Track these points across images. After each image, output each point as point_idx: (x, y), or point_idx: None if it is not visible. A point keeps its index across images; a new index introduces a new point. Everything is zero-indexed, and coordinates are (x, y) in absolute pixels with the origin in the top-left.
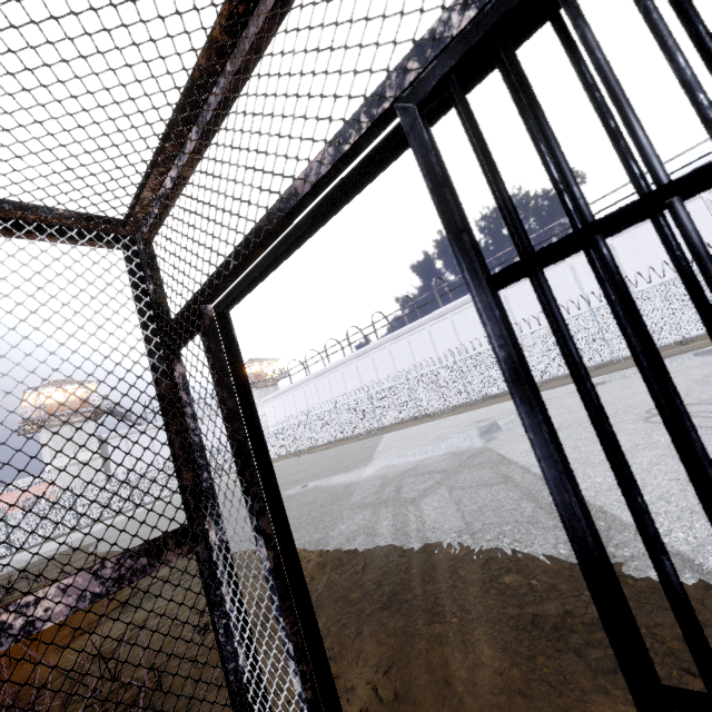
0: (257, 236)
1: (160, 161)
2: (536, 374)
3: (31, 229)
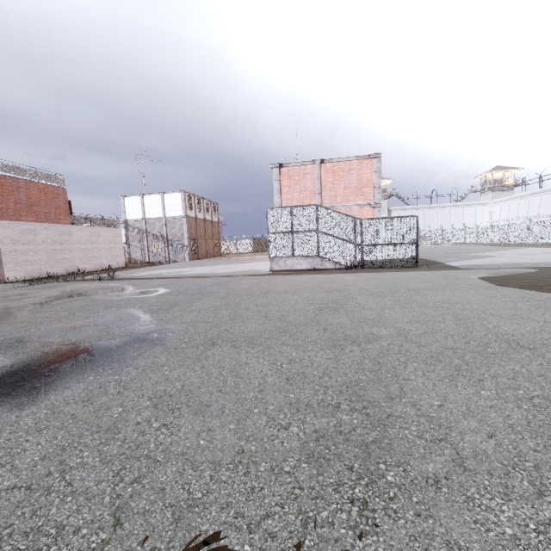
0: None
1: None
2: None
3: None
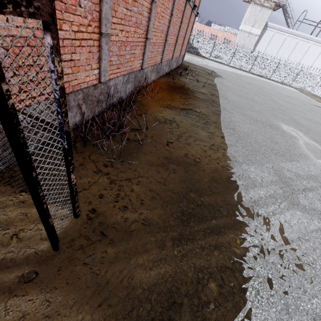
0: None
1: None
2: None
3: None
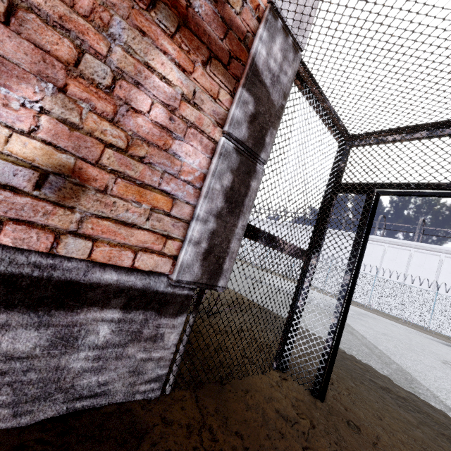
0: (435, 186)
1: (398, 132)
2: (373, 303)
3: (331, 125)
